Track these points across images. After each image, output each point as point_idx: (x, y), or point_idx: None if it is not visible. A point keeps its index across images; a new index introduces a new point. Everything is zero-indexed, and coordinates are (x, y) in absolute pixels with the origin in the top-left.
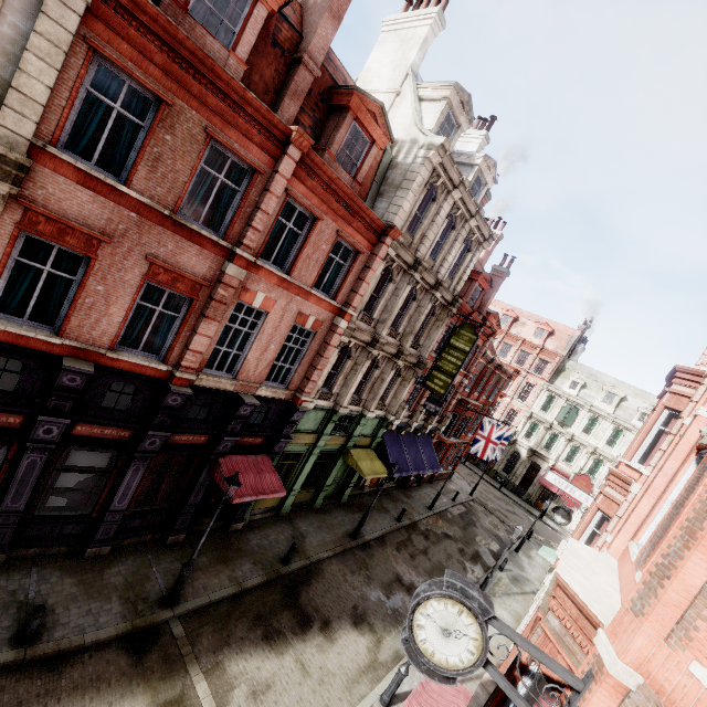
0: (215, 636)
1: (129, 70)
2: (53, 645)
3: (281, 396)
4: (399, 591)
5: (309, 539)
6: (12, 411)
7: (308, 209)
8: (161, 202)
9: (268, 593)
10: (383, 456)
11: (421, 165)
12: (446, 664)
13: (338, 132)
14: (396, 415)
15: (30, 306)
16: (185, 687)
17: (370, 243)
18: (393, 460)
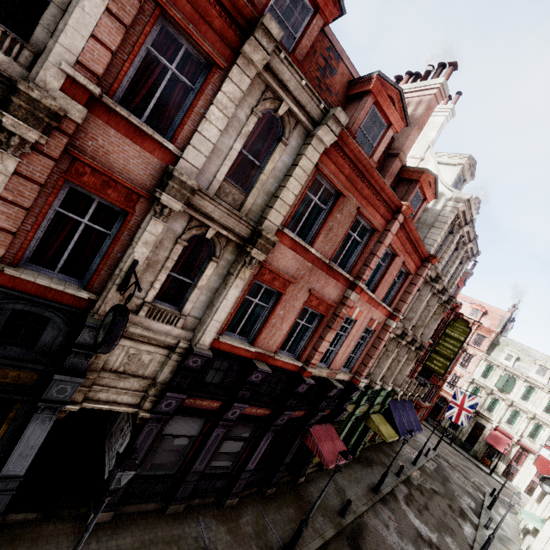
0: None
1: (332, 180)
2: None
3: (346, 378)
4: (424, 547)
5: (348, 493)
6: (218, 399)
7: (395, 250)
8: (325, 255)
9: (341, 545)
10: (390, 421)
11: (451, 212)
12: None
13: (410, 196)
14: (400, 387)
15: (240, 325)
16: None
17: (416, 267)
18: (397, 423)
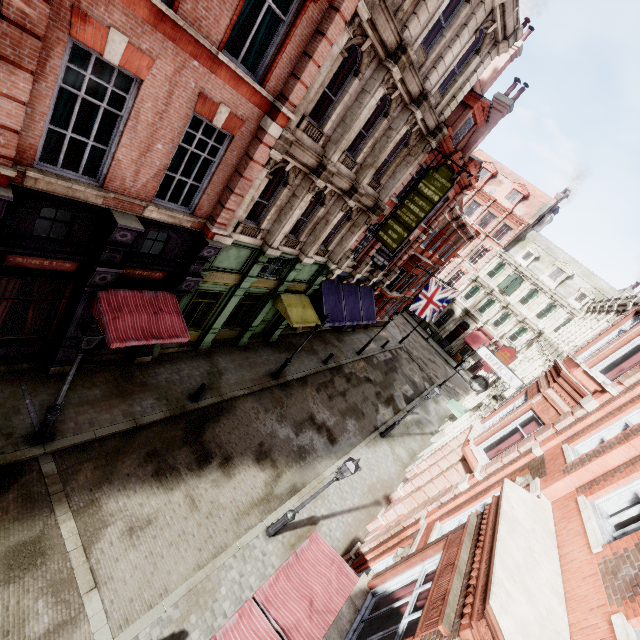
0: (96, 473)
1: None
2: None
3: (184, 223)
4: (309, 430)
5: (227, 376)
6: None
7: None
8: None
9: (169, 429)
10: (318, 305)
11: None
12: None
13: None
14: (338, 264)
15: None
16: (46, 527)
17: None
18: (328, 309)
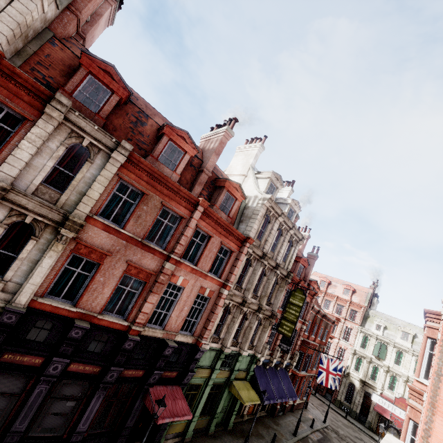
0: None
1: (133, 184)
2: None
3: (189, 340)
4: None
5: None
6: (39, 354)
7: (206, 232)
8: (138, 235)
9: None
10: (256, 387)
11: (261, 207)
12: None
13: (220, 196)
14: (261, 353)
15: (65, 290)
16: None
17: (238, 246)
18: (263, 389)
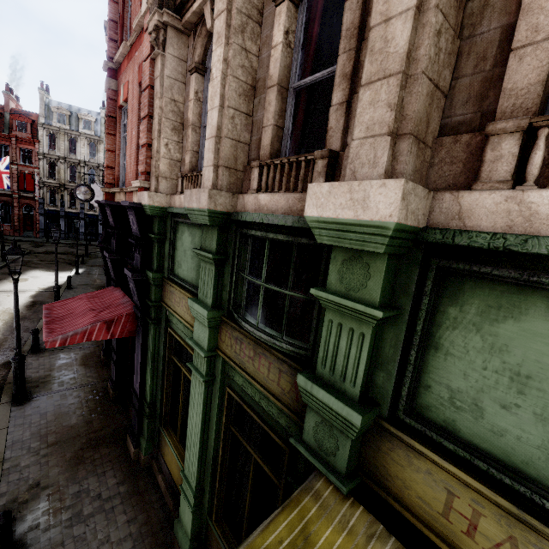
0: None
1: None
2: None
3: None
4: None
5: None
6: None
7: None
8: None
9: None
10: None
11: None
12: None
13: None
14: None
15: None
16: None
17: None
18: None
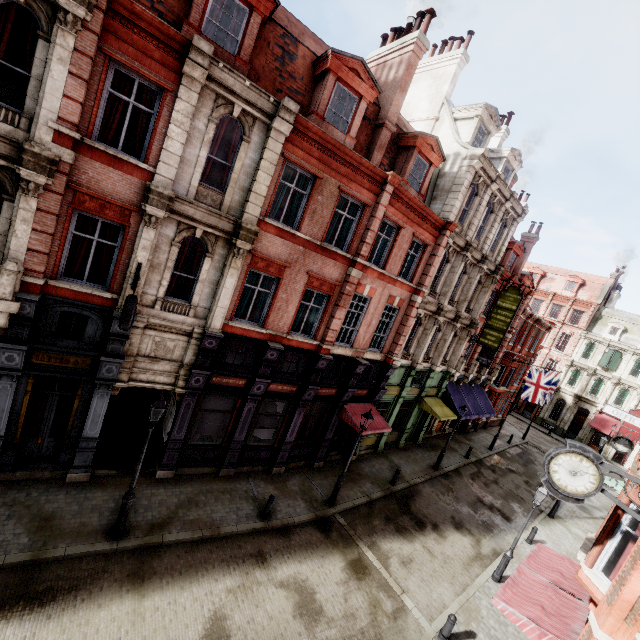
0: (365, 527)
1: (303, 165)
2: (280, 521)
3: (378, 358)
4: (483, 509)
5: (403, 469)
6: (242, 376)
7: (396, 222)
8: (315, 237)
9: (388, 503)
10: (449, 403)
11: (466, 172)
12: (576, 492)
13: (408, 164)
14: (456, 369)
15: (249, 312)
16: (359, 553)
17: (434, 237)
18: (457, 406)
